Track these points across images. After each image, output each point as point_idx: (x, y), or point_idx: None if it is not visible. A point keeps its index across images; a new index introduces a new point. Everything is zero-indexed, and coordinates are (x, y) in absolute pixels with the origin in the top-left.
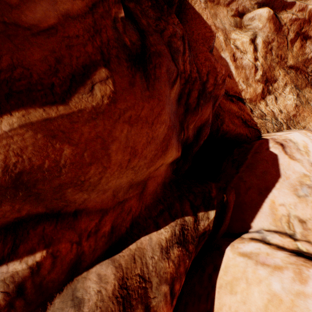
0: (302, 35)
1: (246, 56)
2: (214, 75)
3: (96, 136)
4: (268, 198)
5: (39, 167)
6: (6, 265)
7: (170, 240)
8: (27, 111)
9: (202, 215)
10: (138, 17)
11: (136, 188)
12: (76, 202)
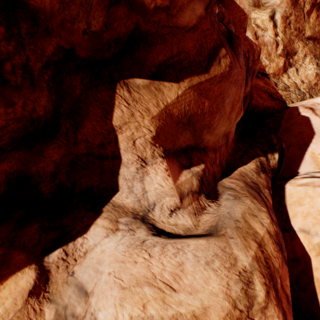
0: (318, 5)
1: (267, 33)
2: (252, 52)
3: (219, 93)
4: (308, 151)
5: (196, 114)
6: (192, 168)
7: (256, 169)
8: (190, 79)
9: (270, 156)
10: None
11: (224, 138)
12: (204, 141)
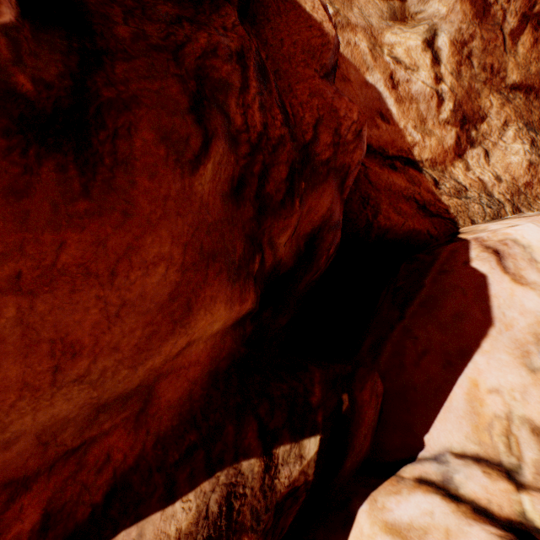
0: (536, 18)
1: (417, 76)
2: (332, 125)
3: None
4: (464, 375)
5: None
6: None
7: (190, 534)
8: None
9: (285, 453)
10: (109, 22)
11: (121, 407)
12: None
